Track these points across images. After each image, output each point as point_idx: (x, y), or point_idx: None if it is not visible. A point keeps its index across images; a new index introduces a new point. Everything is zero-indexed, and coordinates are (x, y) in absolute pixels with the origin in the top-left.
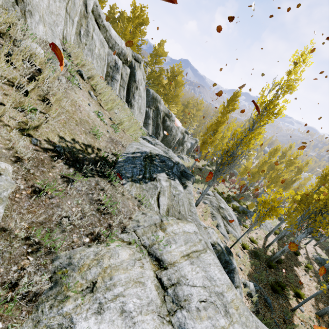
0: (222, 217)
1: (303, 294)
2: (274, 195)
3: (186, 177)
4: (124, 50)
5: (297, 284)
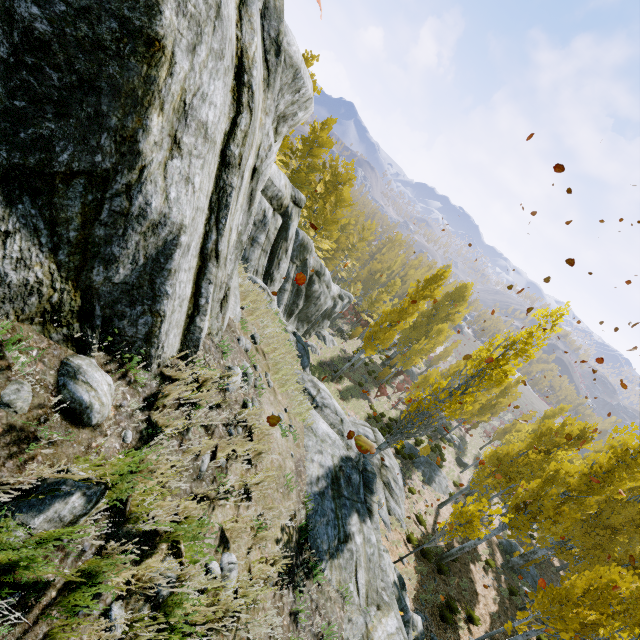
0: (383, 484)
1: (477, 618)
2: (475, 506)
3: (369, 483)
4: (281, 192)
5: (471, 597)
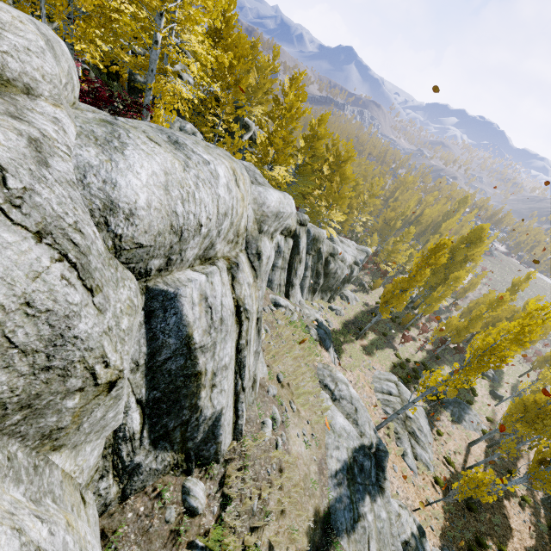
0: (409, 434)
1: None
2: (482, 475)
3: (381, 462)
4: (288, 224)
5: (504, 532)
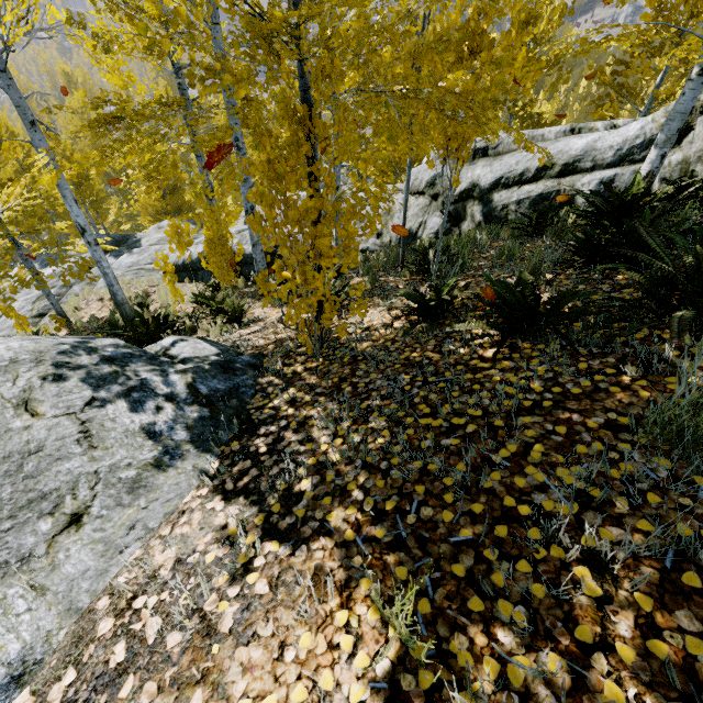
0: None
1: None
2: None
3: None
4: None
5: None
